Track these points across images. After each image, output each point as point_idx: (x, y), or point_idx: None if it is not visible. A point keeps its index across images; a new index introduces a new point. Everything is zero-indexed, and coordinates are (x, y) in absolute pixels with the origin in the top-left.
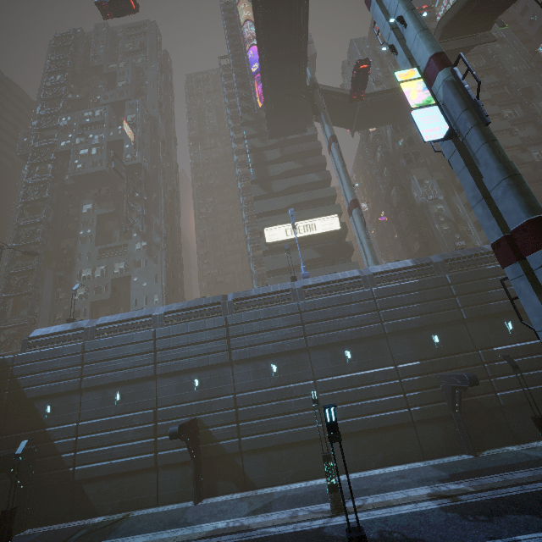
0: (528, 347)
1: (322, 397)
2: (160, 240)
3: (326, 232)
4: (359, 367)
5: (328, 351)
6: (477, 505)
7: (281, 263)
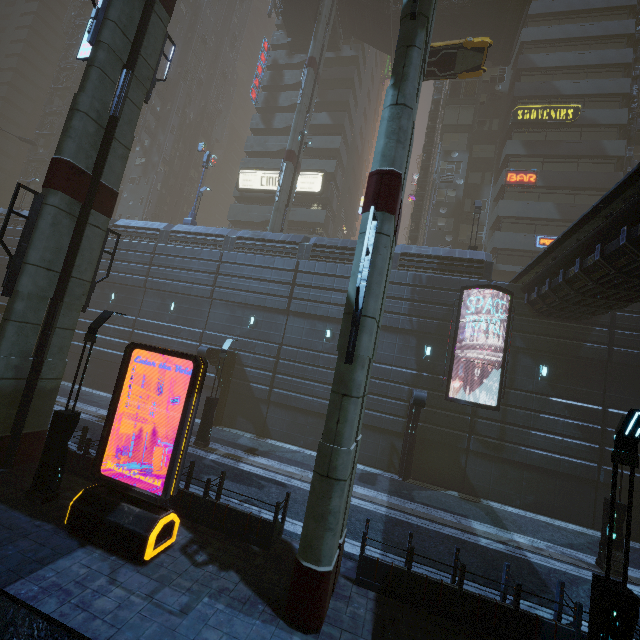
0: (328, 360)
1: (134, 333)
2: (158, 160)
3: (302, 192)
4: (176, 320)
5: (160, 297)
6: (96, 425)
7: (244, 215)
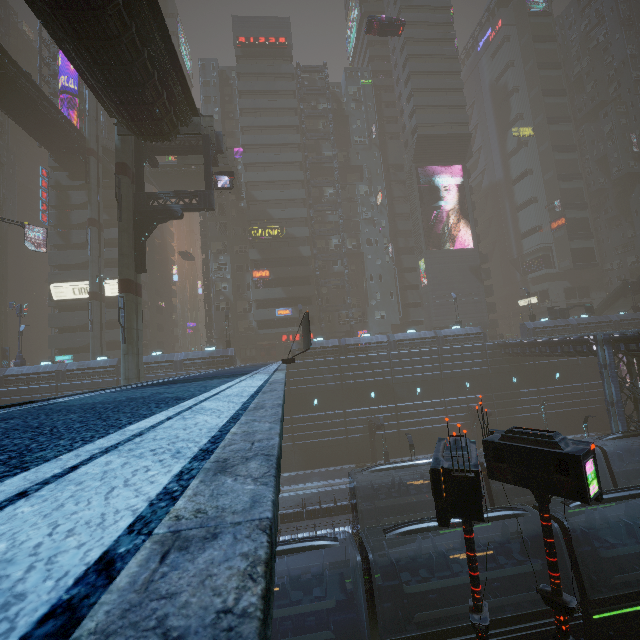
0: None
1: None
2: None
3: (113, 296)
4: None
5: None
6: None
7: (65, 322)
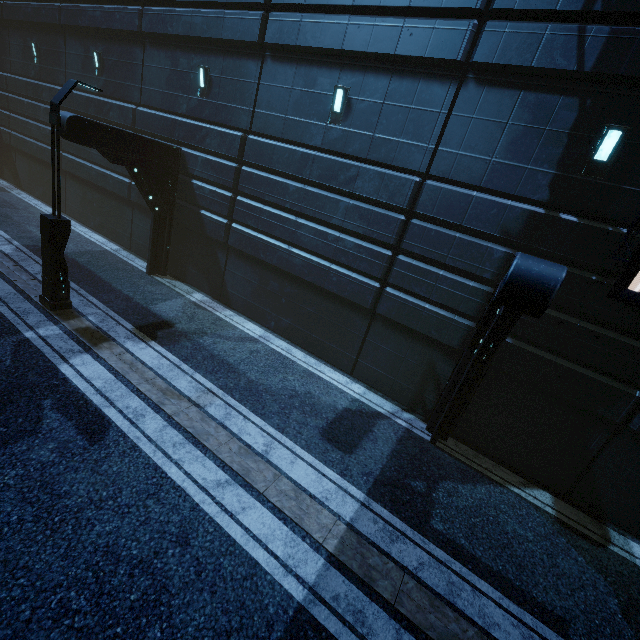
0: (329, 168)
1: None
2: None
3: None
4: (105, 89)
5: (82, 43)
6: None
7: None
